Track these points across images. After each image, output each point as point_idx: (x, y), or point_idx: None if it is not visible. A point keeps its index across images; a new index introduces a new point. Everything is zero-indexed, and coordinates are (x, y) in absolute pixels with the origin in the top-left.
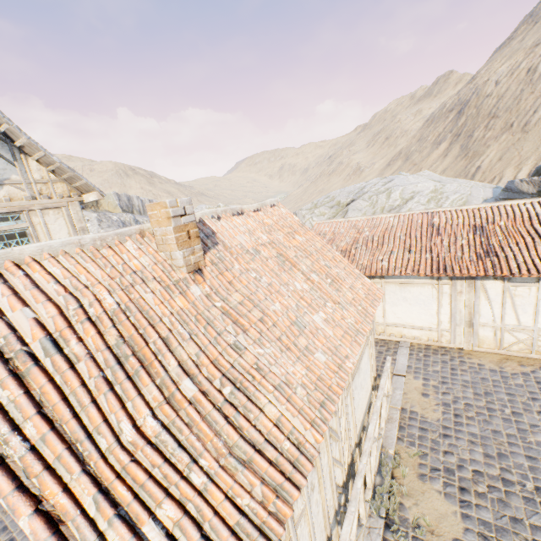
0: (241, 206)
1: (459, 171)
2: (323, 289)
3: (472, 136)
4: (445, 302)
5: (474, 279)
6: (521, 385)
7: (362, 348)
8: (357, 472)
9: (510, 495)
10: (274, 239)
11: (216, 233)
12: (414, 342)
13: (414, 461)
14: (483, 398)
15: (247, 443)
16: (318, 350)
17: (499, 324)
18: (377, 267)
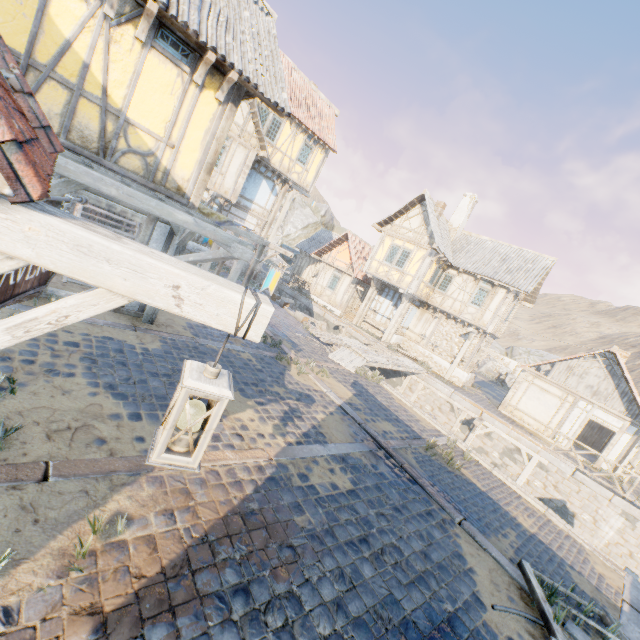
0: None
1: None
2: None
3: None
4: None
5: None
6: None
7: None
8: None
9: None
10: None
11: None
12: None
13: None
14: None
15: None
16: None
17: None
18: None
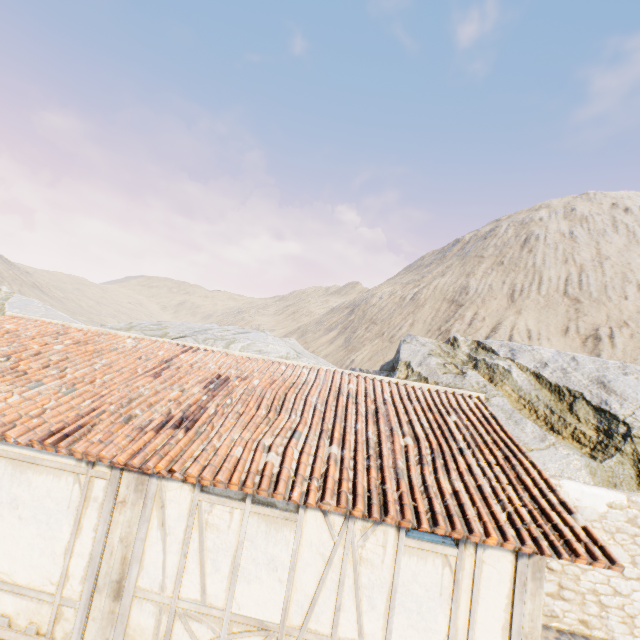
0: None
1: (338, 359)
2: None
3: (355, 332)
4: (90, 522)
5: (150, 473)
6: None
7: None
8: None
9: None
10: None
11: None
12: None
13: None
14: None
15: None
16: None
17: (171, 594)
18: None
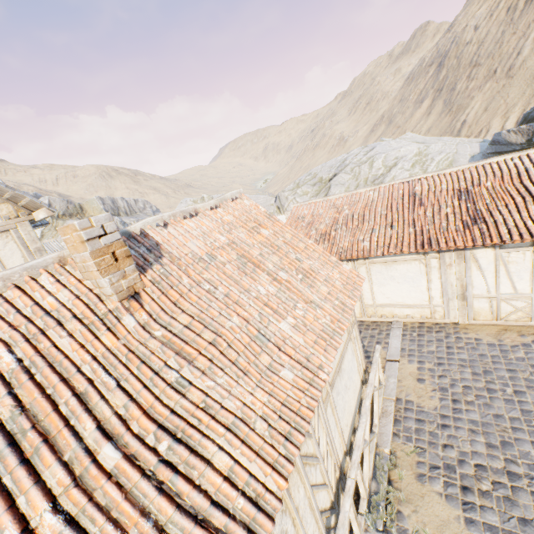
0: (194, 206)
1: (444, 128)
2: (292, 288)
3: (454, 89)
4: (435, 276)
5: (463, 249)
6: (523, 359)
7: (342, 347)
8: (344, 491)
9: (518, 492)
10: (234, 239)
11: (161, 244)
12: (407, 321)
13: (412, 459)
14: (483, 378)
15: (185, 516)
16: (285, 366)
17: (494, 294)
18: (358, 249)
